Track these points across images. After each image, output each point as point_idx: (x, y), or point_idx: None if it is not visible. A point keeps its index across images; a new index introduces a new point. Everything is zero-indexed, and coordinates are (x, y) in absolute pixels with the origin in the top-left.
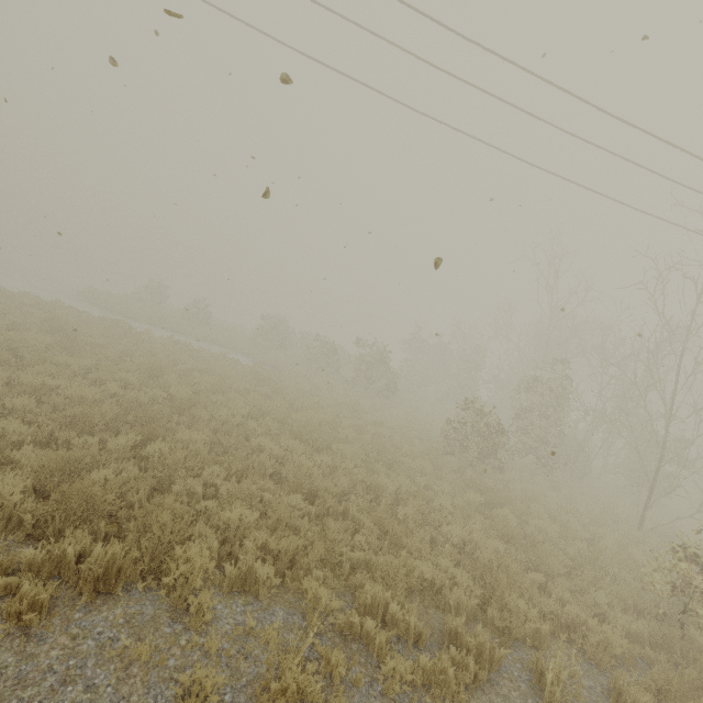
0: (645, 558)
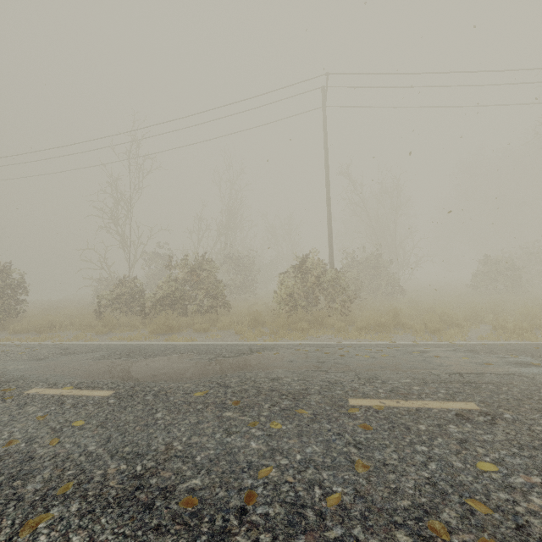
0: (65, 311)
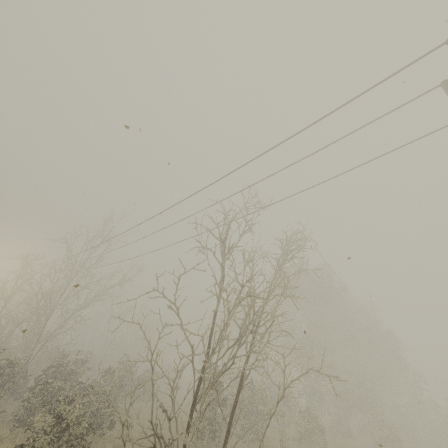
0: None
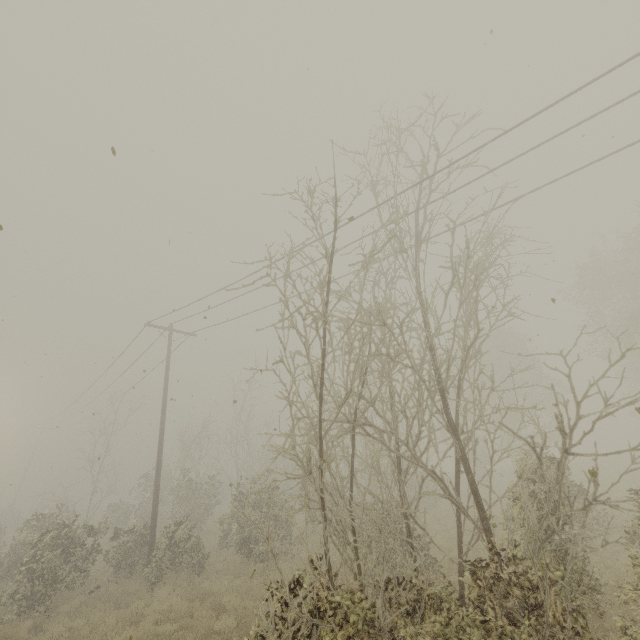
0: None
